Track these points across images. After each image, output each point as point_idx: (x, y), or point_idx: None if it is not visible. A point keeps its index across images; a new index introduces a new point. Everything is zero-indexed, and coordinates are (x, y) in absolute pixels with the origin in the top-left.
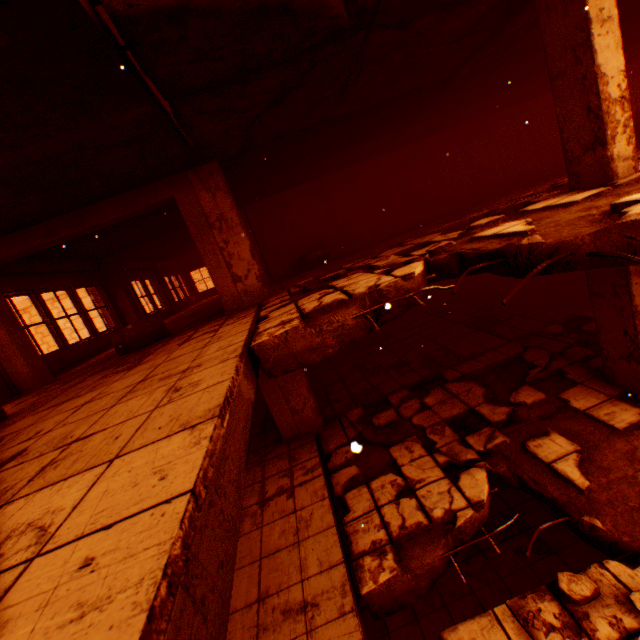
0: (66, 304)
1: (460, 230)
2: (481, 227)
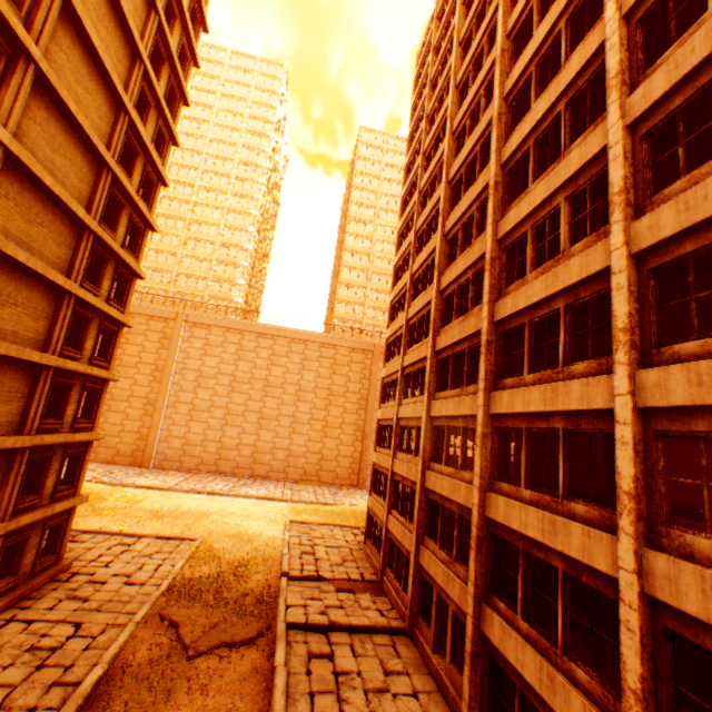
0: (201, 333)
1: None
2: None
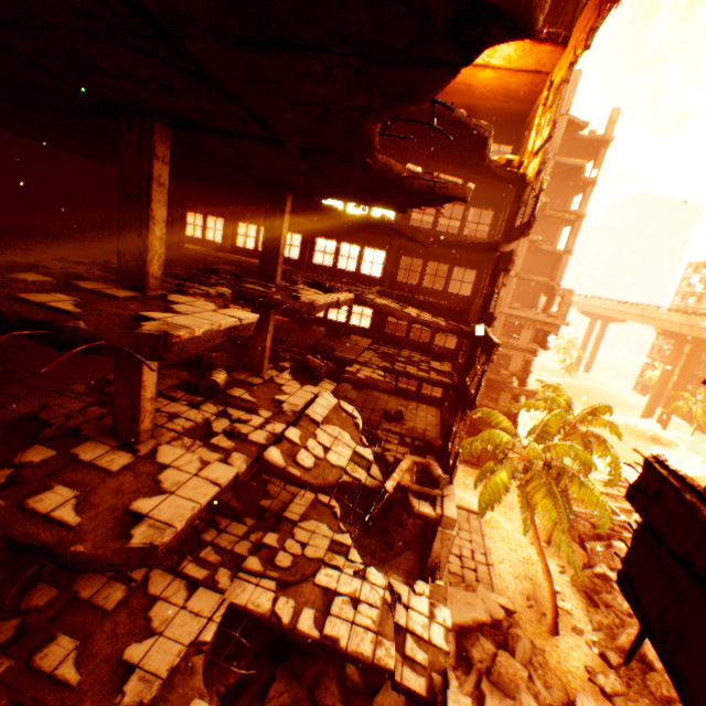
0: None
1: (8, 446)
2: (35, 466)
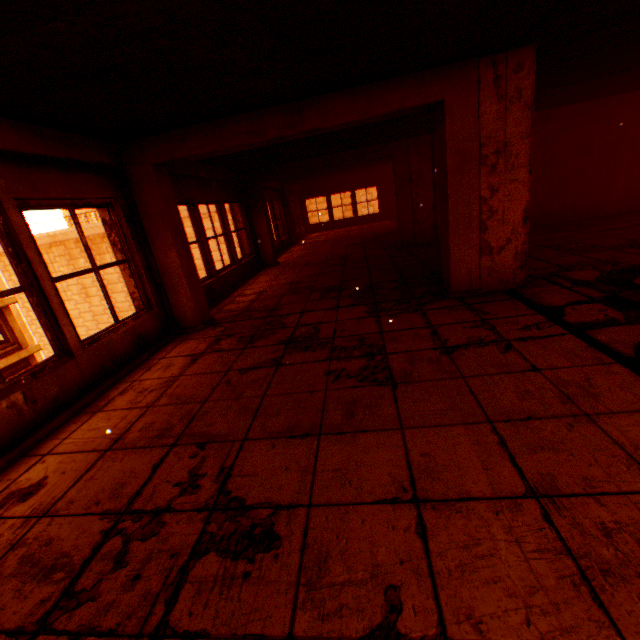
0: None
1: None
2: None
